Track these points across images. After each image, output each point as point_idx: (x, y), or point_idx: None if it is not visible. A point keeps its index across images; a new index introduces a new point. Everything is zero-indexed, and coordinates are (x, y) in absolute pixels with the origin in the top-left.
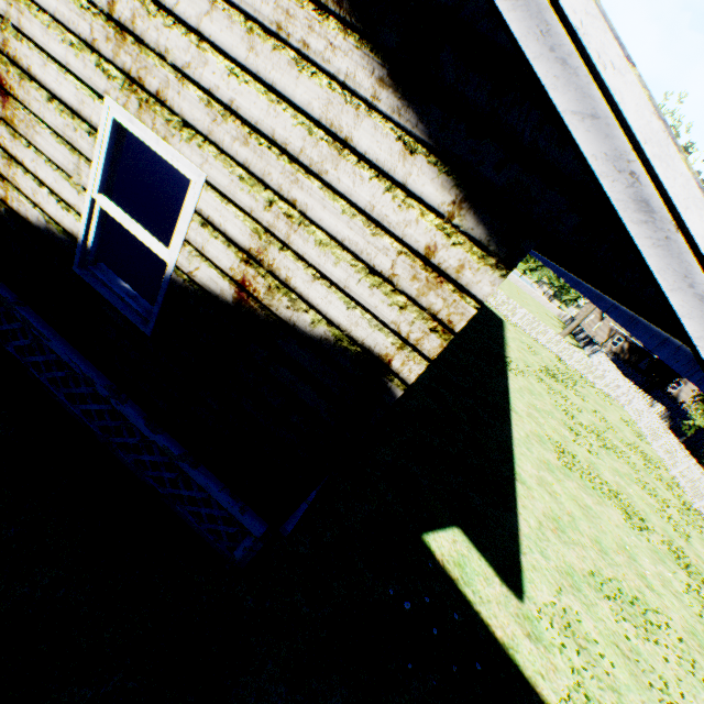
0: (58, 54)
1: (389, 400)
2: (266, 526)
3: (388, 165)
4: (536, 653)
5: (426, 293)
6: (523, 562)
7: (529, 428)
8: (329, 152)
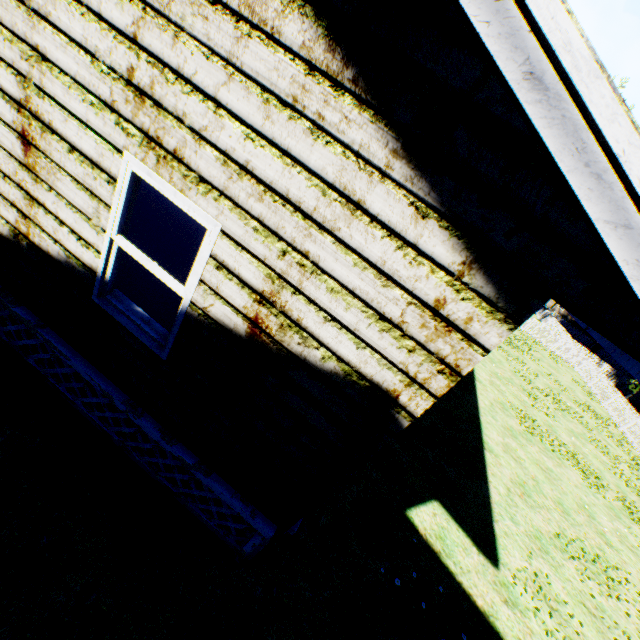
0: (79, 112)
1: (396, 429)
2: (275, 528)
3: (400, 226)
4: (513, 619)
5: (434, 339)
6: (496, 530)
7: (492, 396)
8: (342, 212)
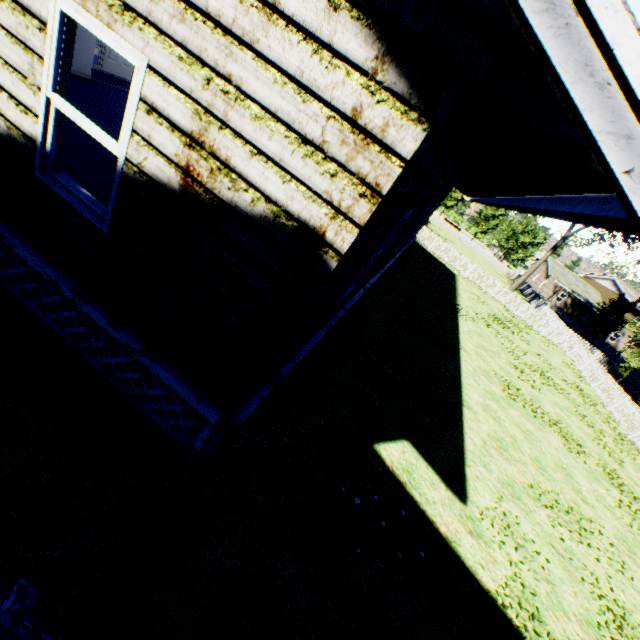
0: None
1: (325, 274)
2: (221, 413)
3: (315, 26)
4: (477, 548)
5: (354, 157)
6: (467, 473)
7: (477, 364)
8: (259, 19)
